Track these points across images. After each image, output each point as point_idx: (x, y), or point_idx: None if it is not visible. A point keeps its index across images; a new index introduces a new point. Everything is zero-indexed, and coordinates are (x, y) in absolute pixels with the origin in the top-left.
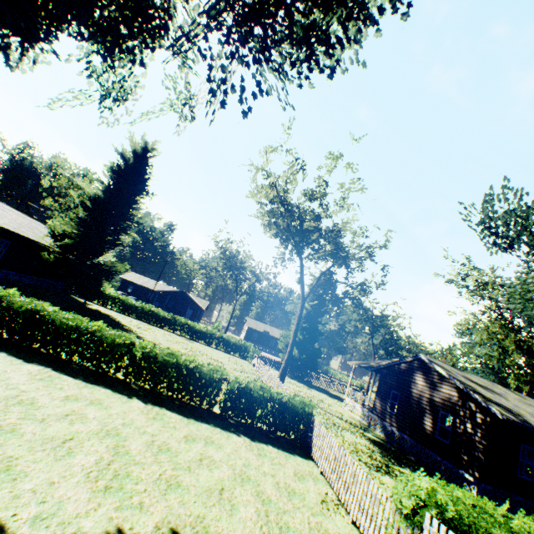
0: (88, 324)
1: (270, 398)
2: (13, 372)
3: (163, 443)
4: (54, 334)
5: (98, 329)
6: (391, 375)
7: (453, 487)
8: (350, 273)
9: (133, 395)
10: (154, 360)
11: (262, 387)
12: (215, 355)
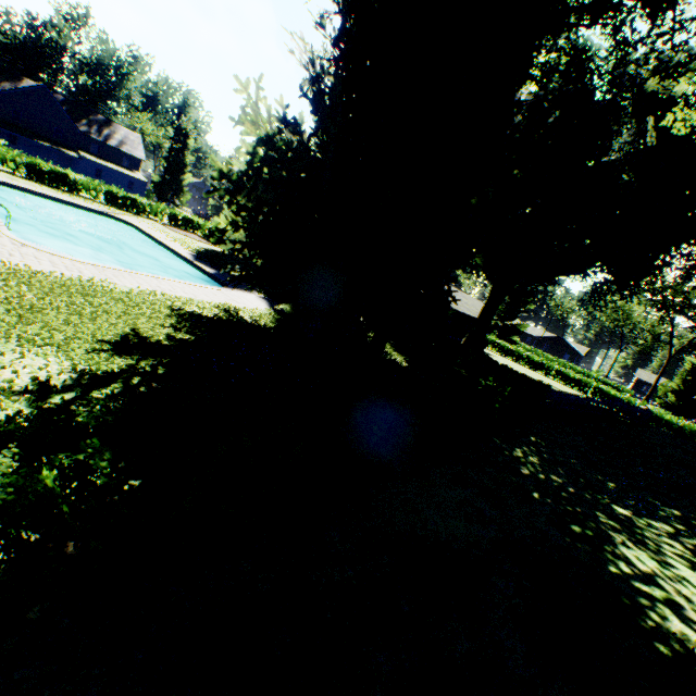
0: (539, 359)
1: (612, 394)
2: (526, 369)
3: (570, 391)
4: (529, 361)
5: (543, 361)
6: None
7: (659, 410)
8: None
9: (557, 382)
10: (563, 373)
11: (610, 390)
12: None
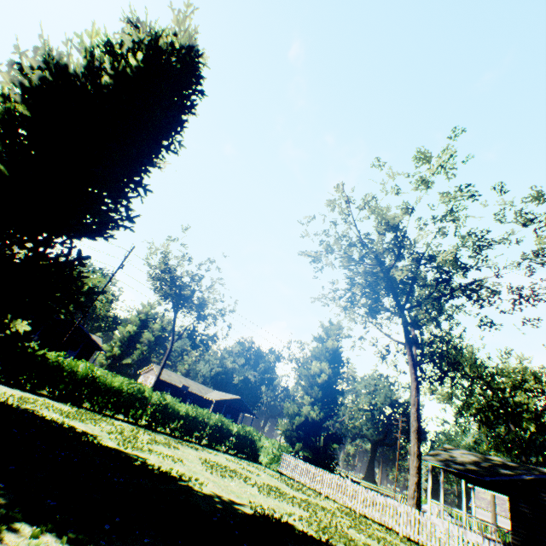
0: None
1: None
2: None
3: None
4: None
5: None
6: (539, 492)
7: None
8: (432, 339)
9: None
10: None
11: None
12: (270, 481)
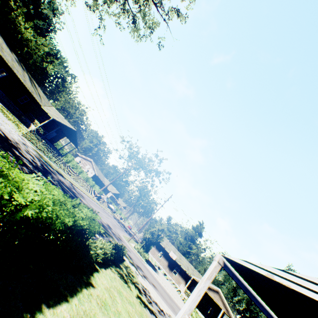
0: None
1: None
2: None
3: None
4: None
5: None
6: None
7: None
8: None
9: None
10: None
11: None
12: None
